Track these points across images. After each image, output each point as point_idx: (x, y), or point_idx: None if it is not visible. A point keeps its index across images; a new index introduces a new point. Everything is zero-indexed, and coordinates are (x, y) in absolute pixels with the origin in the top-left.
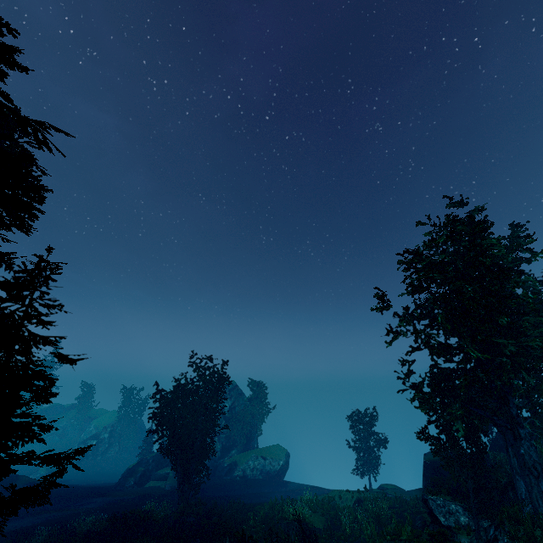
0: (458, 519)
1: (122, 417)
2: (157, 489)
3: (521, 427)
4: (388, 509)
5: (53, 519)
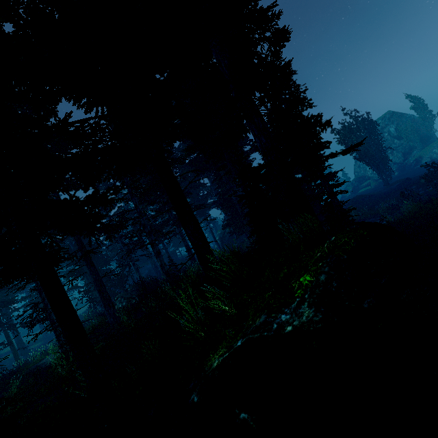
0: None
1: None
2: (366, 190)
3: None
4: None
5: None
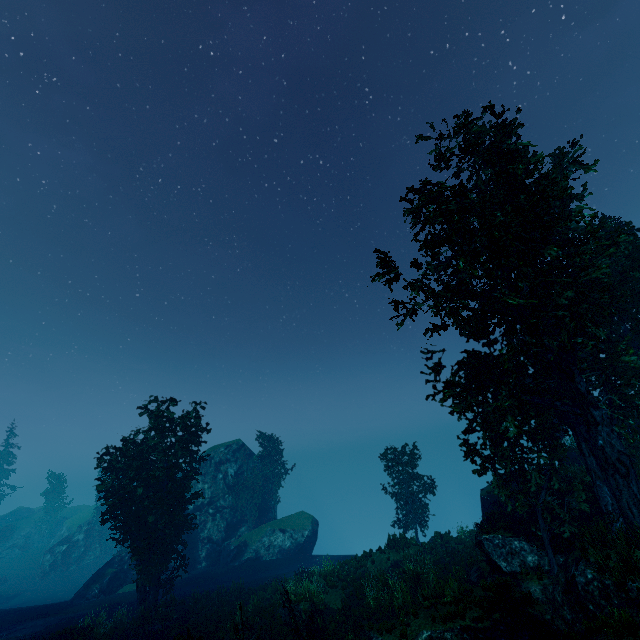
0: (524, 560)
1: (102, 510)
2: (131, 595)
3: (595, 407)
4: (432, 565)
5: None
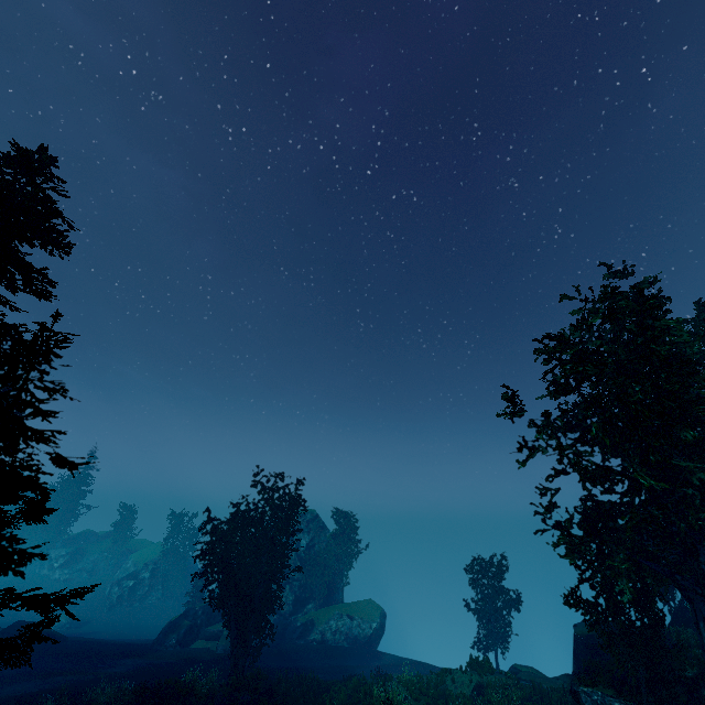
0: None
1: (168, 552)
2: (205, 653)
3: None
4: (521, 702)
5: (66, 685)
